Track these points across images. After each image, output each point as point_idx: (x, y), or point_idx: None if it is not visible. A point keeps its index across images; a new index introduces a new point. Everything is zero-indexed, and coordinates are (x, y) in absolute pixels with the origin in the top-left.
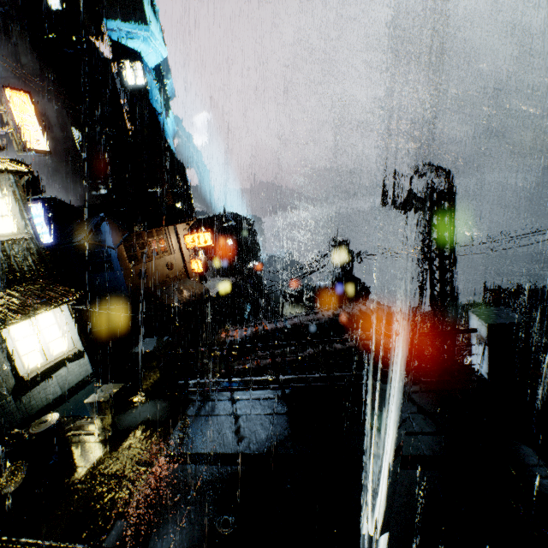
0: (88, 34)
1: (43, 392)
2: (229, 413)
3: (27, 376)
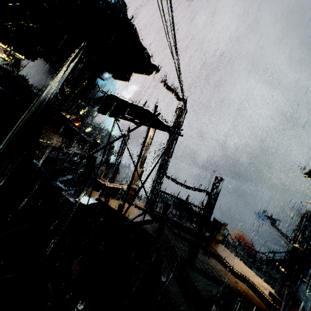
0: None
1: None
2: None
3: None
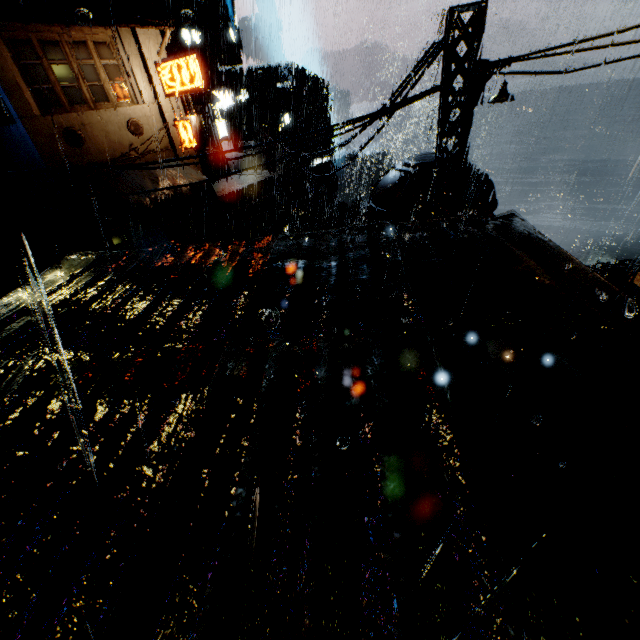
0: None
1: None
2: None
3: None
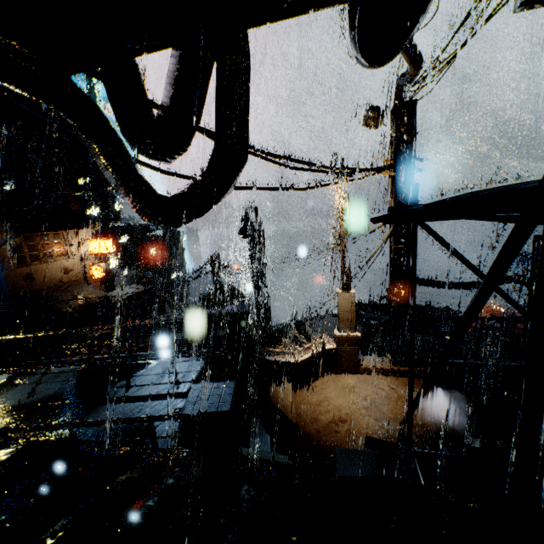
0: None
1: None
2: (34, 382)
3: None
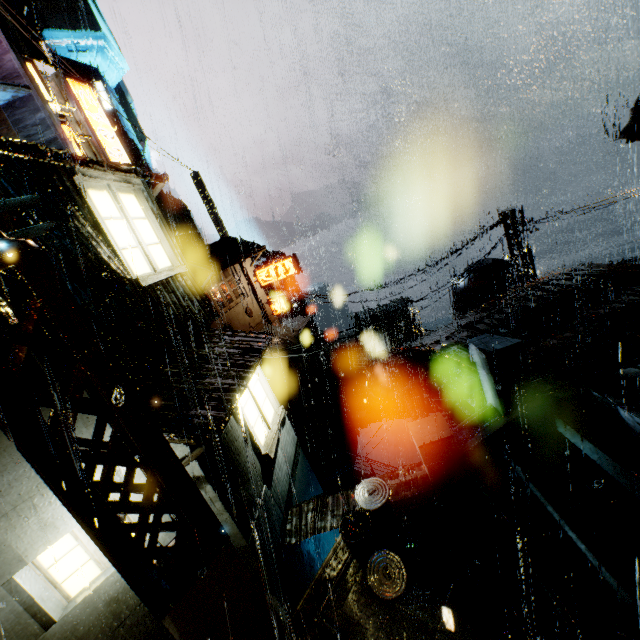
0: (23, 53)
1: (280, 473)
2: None
3: (270, 452)
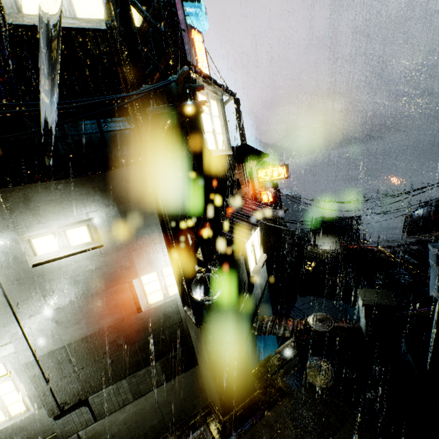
0: None
1: (255, 292)
2: None
3: (255, 276)
